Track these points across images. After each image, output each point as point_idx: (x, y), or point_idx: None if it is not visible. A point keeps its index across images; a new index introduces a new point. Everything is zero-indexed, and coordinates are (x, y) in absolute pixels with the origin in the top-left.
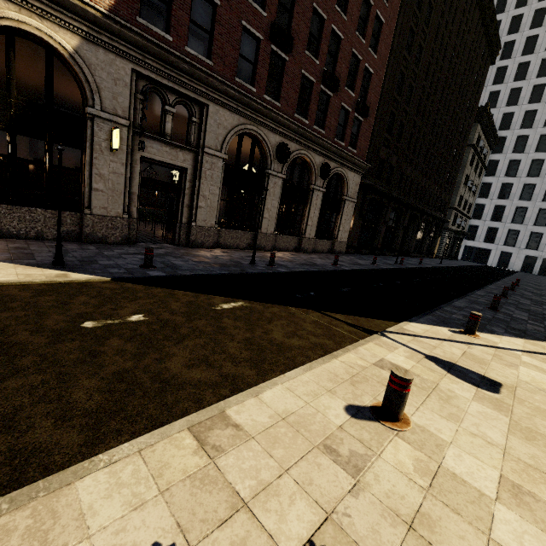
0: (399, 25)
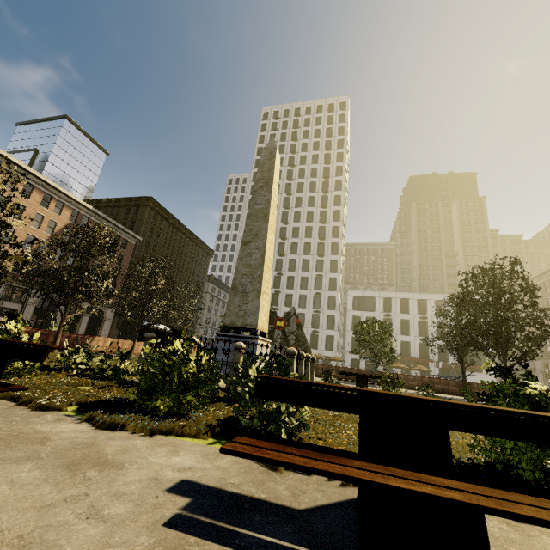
0: (136, 254)
